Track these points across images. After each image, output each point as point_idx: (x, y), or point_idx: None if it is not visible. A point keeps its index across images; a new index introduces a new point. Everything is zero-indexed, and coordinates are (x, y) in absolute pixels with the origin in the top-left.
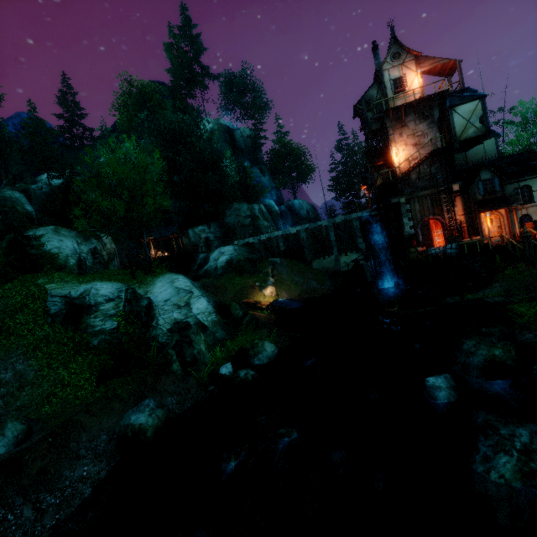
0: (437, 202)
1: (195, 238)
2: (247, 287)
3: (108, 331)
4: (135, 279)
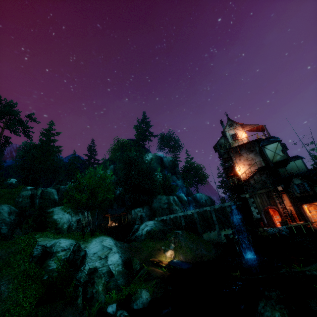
0: (271, 197)
1: (135, 215)
2: (156, 249)
3: (55, 270)
4: (83, 238)
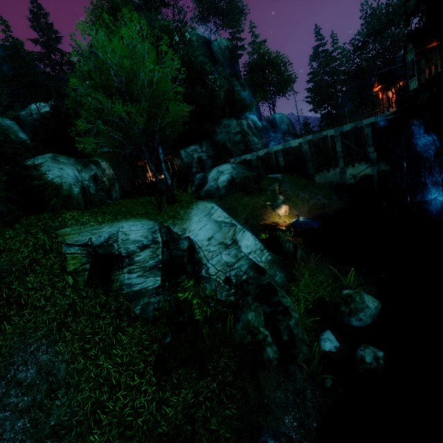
0: None
1: (188, 159)
2: (259, 207)
3: (151, 292)
4: (163, 213)
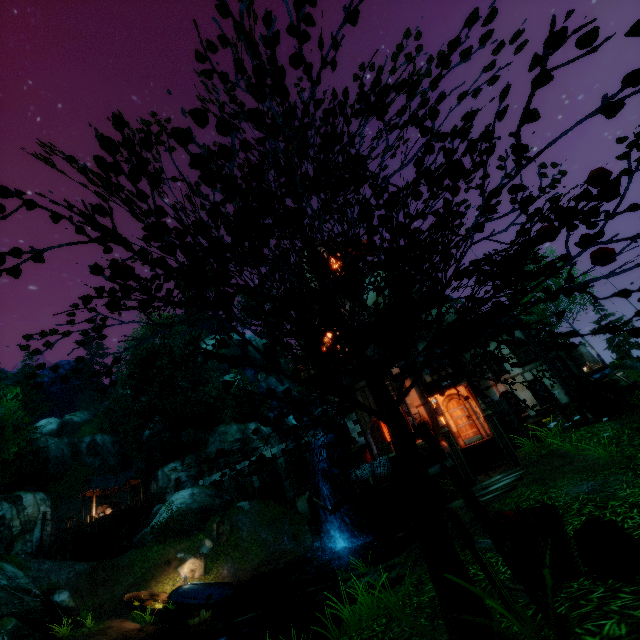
0: None
1: (164, 481)
2: (160, 563)
3: None
4: None
